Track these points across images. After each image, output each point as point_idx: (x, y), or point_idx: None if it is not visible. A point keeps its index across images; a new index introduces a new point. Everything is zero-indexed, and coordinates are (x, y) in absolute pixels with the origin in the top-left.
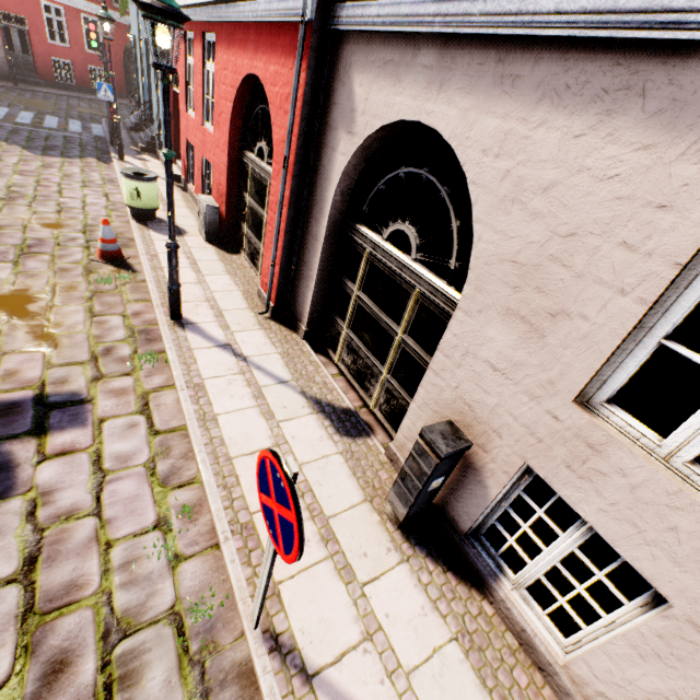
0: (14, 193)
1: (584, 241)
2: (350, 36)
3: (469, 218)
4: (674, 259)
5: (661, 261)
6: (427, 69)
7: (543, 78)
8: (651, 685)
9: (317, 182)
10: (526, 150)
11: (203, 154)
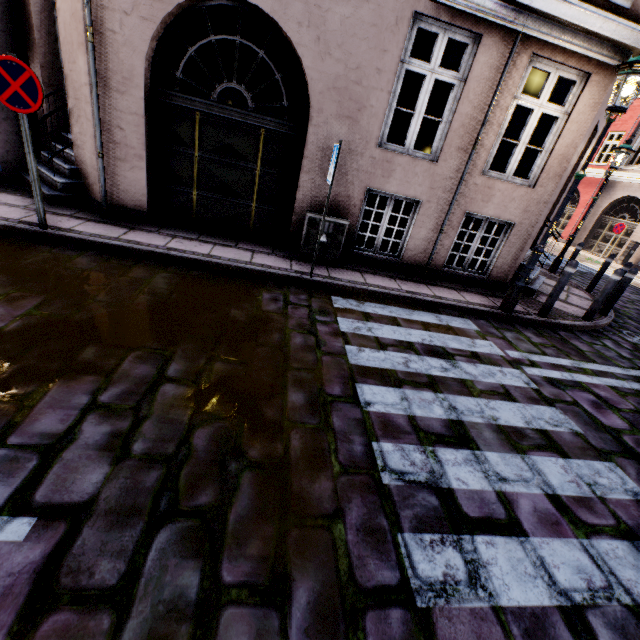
0: None
1: None
2: (614, 181)
3: None
4: None
5: None
6: (635, 188)
7: None
8: None
9: (595, 209)
10: None
11: None
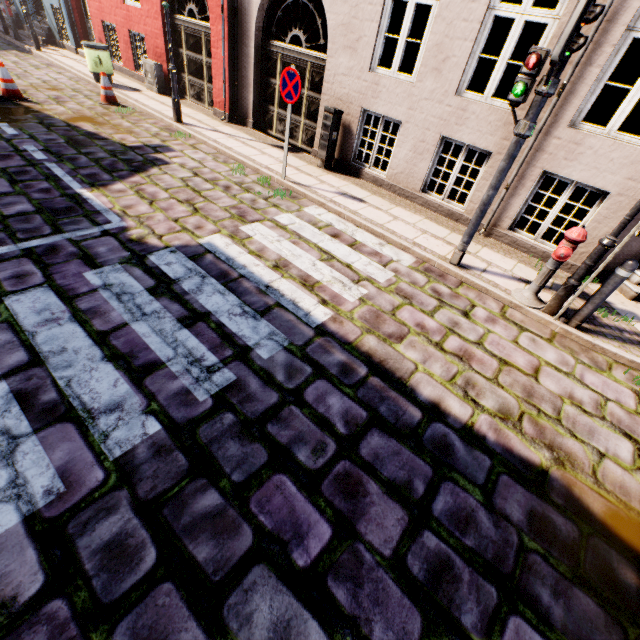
0: None
1: (360, 7)
2: None
3: (324, 16)
4: (381, 4)
5: (378, 6)
6: None
7: None
8: (404, 155)
9: (242, 20)
10: None
11: (131, 28)
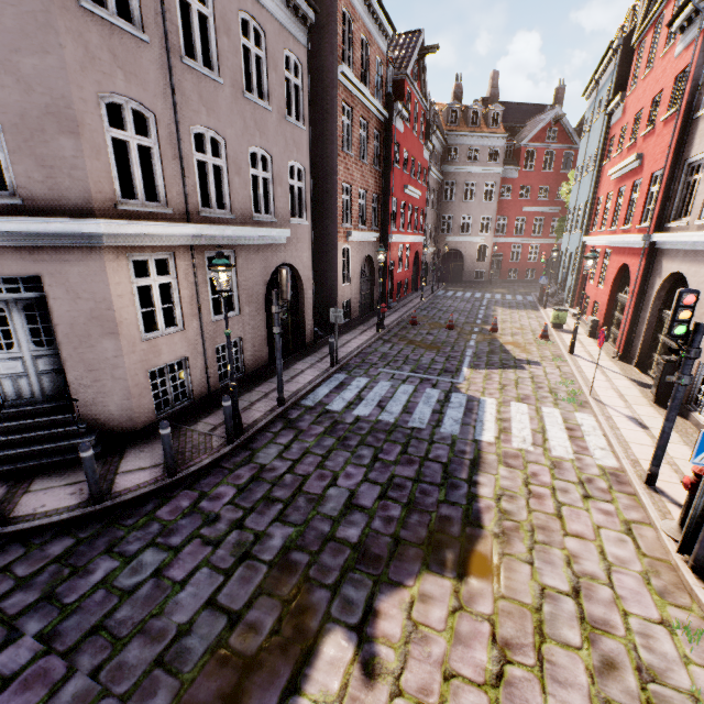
0: (504, 320)
1: None
2: (662, 249)
3: None
4: None
5: None
6: (680, 257)
7: (701, 258)
8: None
9: (647, 297)
10: (698, 274)
11: (594, 299)
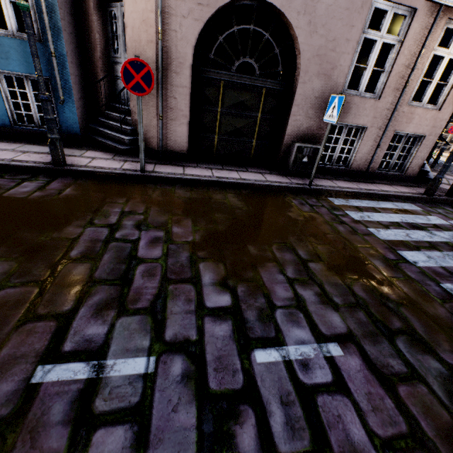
0: None
1: None
2: None
3: None
4: None
5: None
6: None
7: None
8: None
9: None
10: None
11: None
